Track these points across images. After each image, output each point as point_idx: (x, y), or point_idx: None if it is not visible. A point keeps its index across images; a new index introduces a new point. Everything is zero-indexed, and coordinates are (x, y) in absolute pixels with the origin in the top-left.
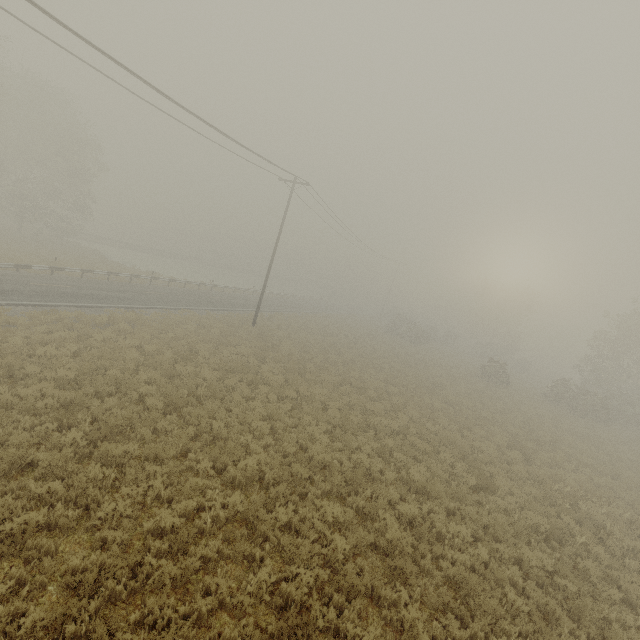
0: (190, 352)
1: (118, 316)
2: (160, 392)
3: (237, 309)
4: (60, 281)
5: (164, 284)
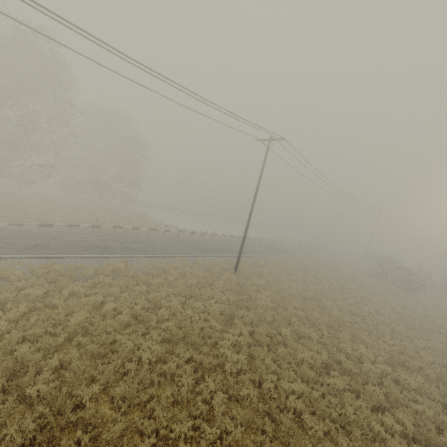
0: (155, 308)
1: (109, 266)
2: (52, 396)
3: (226, 255)
4: (92, 235)
5: (176, 234)
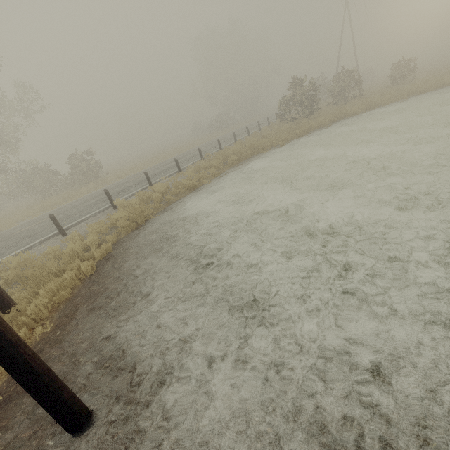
0: None
1: None
2: None
3: None
4: None
5: None
